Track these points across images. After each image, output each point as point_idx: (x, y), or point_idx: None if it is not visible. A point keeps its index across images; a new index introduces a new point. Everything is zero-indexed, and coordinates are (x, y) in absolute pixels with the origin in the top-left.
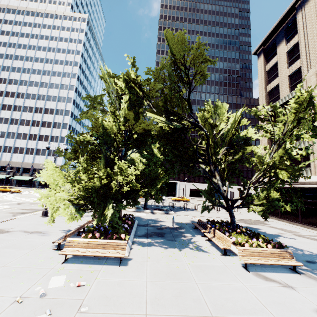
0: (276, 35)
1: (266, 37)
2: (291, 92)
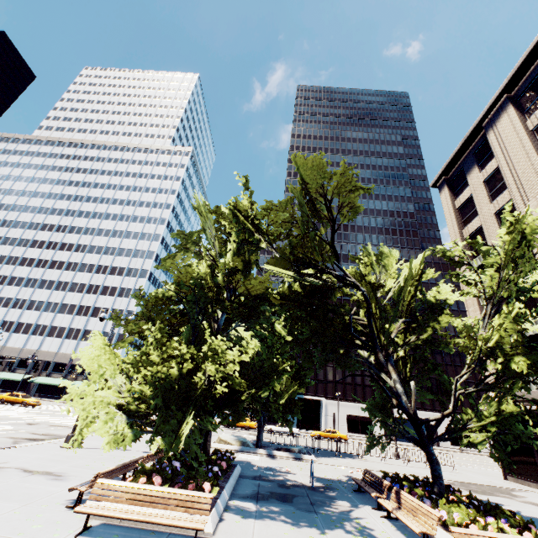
0: (462, 161)
1: (447, 164)
2: None
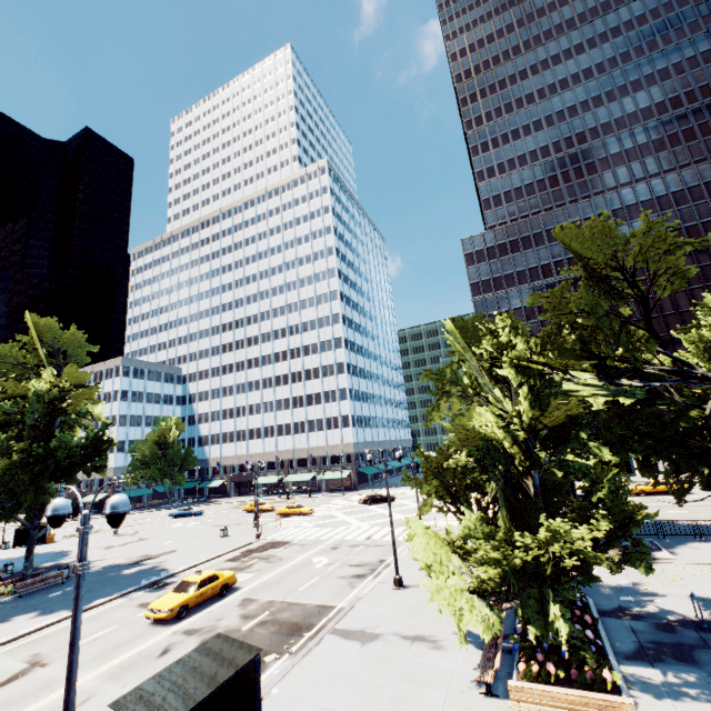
0: None
1: None
2: None
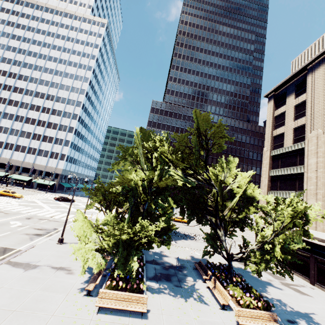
0: (287, 86)
1: (278, 86)
2: (294, 145)
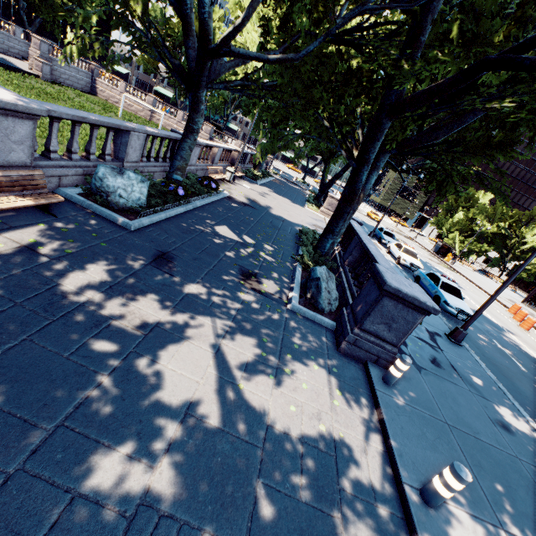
0: None
1: None
2: None
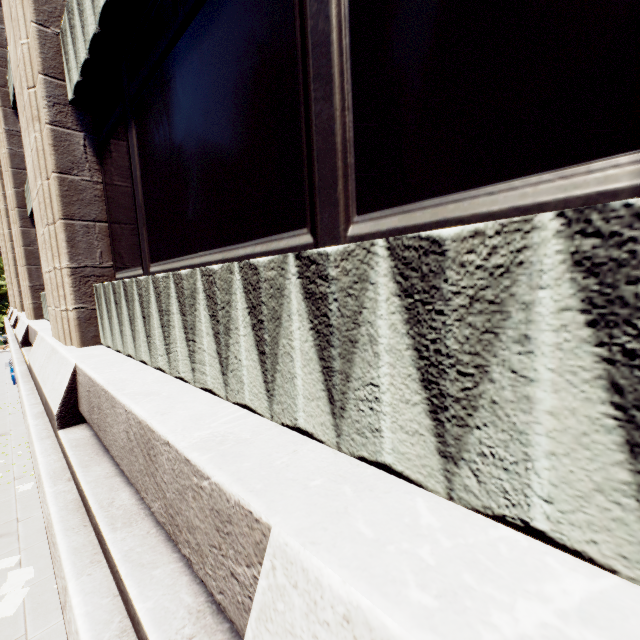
0: None
1: None
2: None
